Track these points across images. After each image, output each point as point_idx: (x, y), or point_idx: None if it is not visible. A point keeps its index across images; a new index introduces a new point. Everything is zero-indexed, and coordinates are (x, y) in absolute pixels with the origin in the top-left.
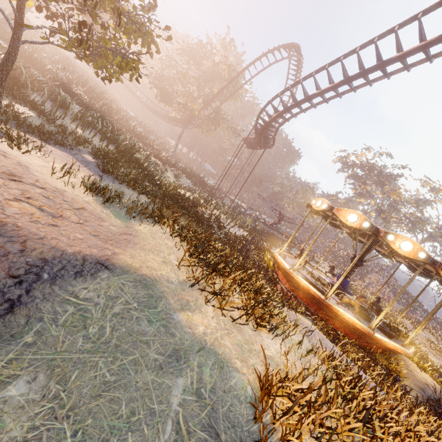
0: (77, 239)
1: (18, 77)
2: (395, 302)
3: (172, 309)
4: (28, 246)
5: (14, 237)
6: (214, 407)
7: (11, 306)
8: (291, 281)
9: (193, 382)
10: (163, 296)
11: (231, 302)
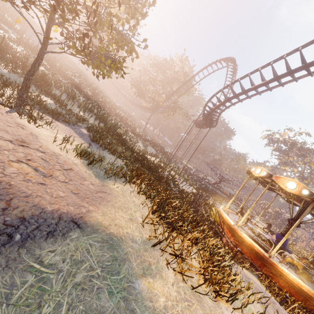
0: (59, 197)
1: (48, 80)
2: None
3: (134, 274)
4: (12, 204)
5: (3, 195)
6: None
7: None
8: (235, 236)
9: None
10: (126, 258)
11: (189, 265)
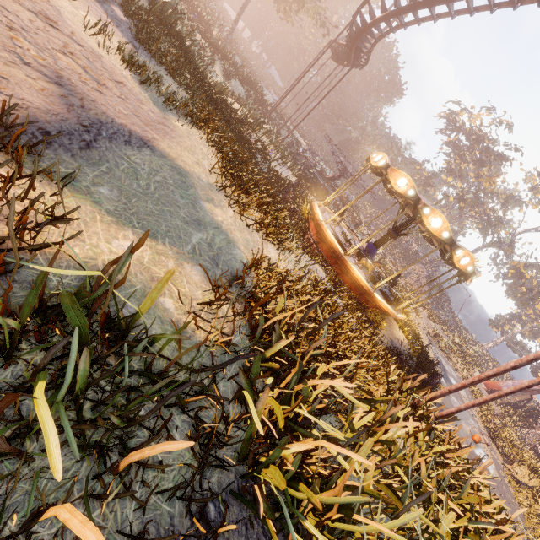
0: (122, 114)
1: None
2: (426, 296)
3: (199, 197)
4: (85, 105)
5: (73, 92)
6: (218, 255)
7: (87, 145)
8: (320, 234)
9: (207, 239)
10: (193, 187)
11: (249, 215)
